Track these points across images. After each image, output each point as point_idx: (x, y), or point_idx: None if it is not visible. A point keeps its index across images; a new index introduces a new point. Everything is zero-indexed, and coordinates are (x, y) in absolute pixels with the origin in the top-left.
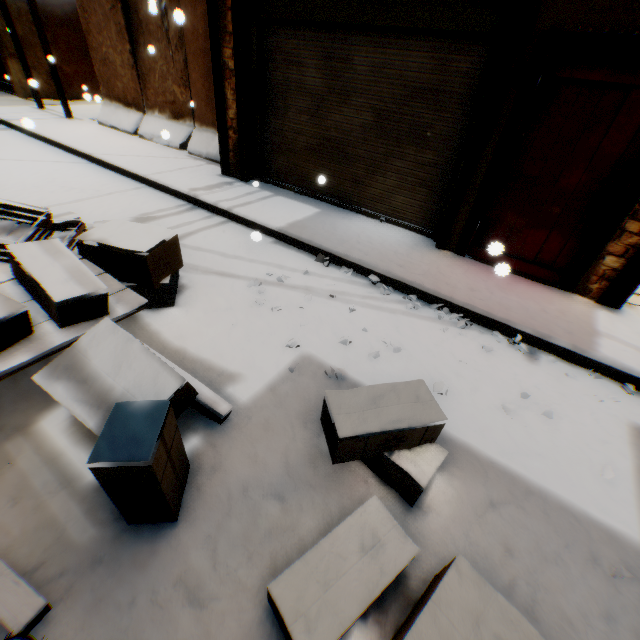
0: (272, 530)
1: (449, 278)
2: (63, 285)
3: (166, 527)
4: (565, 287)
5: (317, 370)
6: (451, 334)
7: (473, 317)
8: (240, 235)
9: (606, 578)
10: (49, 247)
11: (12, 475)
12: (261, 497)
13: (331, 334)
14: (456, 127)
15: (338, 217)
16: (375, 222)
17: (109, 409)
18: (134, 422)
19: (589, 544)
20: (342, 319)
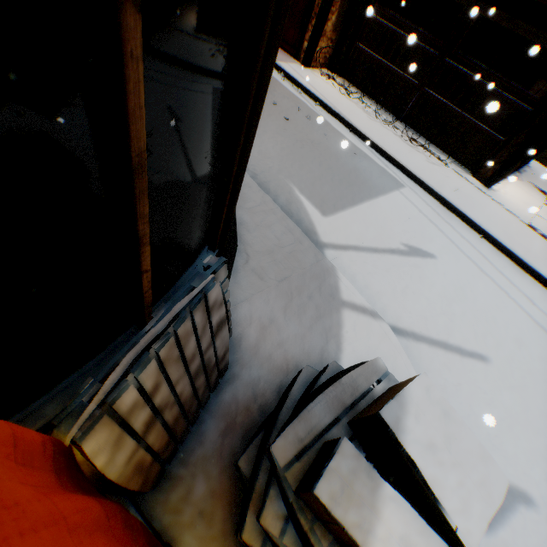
0: None
1: None
2: None
3: None
4: (296, 58)
5: None
6: None
7: None
8: None
9: None
10: None
11: None
12: None
13: None
14: None
15: None
16: None
17: None
18: None
19: None
20: None
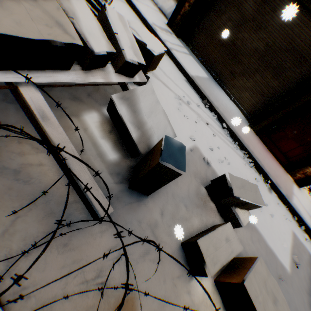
0: (182, 216)
1: (252, 143)
2: (129, 49)
3: (143, 196)
4: (287, 170)
5: (200, 156)
6: (246, 167)
7: (255, 164)
8: (171, 67)
9: (279, 278)
10: (122, 19)
11: (73, 137)
12: (179, 201)
13: (206, 142)
14: (296, 78)
15: (215, 85)
16: (228, 98)
17: (142, 132)
18: (174, 149)
19: (276, 266)
20: (210, 137)
